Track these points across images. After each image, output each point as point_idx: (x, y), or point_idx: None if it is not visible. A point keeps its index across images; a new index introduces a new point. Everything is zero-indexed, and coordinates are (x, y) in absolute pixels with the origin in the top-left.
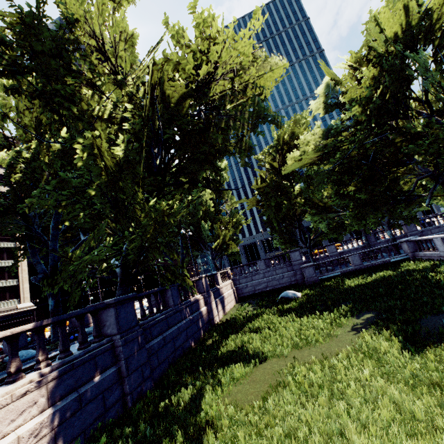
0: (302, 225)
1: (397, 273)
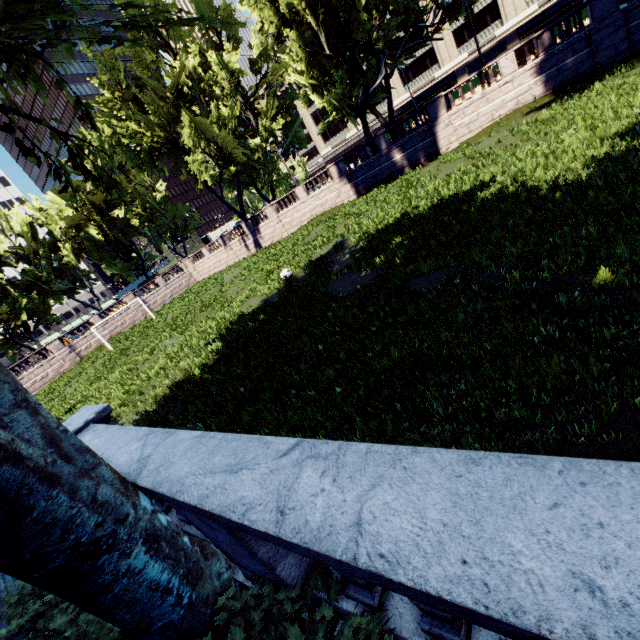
0: None
1: None
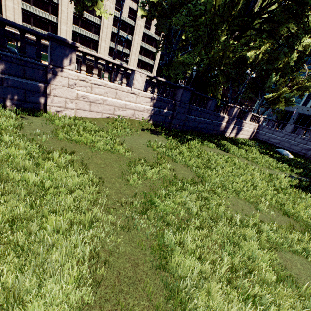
0: None
1: None
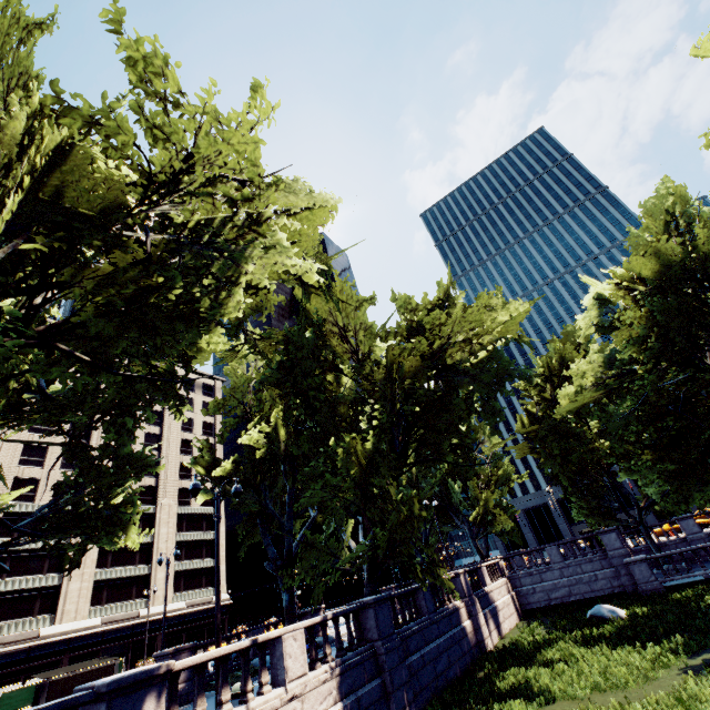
0: (616, 482)
1: None
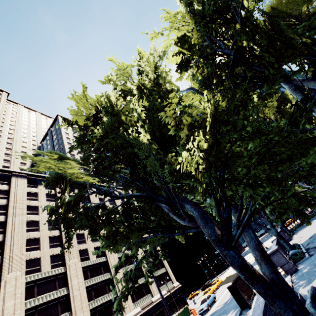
0: None
1: None
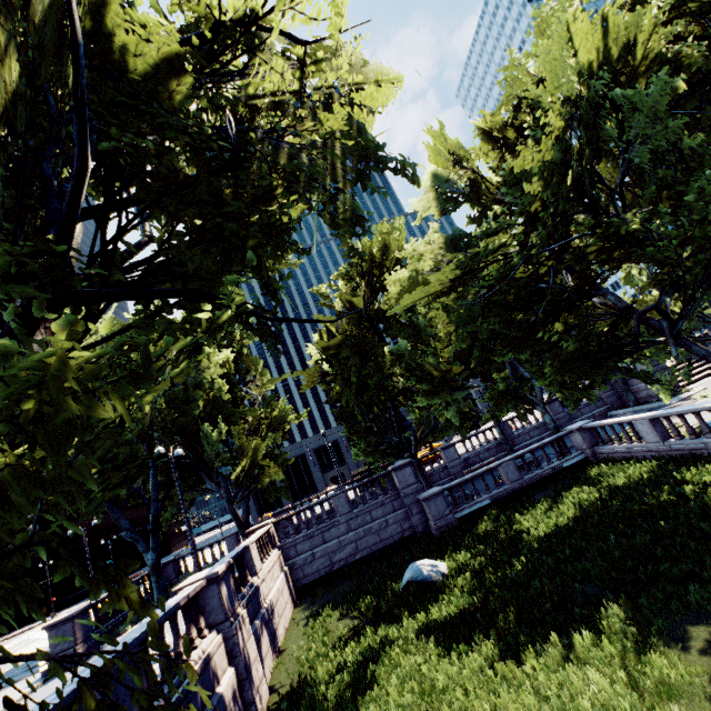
0: (401, 415)
1: (612, 492)
